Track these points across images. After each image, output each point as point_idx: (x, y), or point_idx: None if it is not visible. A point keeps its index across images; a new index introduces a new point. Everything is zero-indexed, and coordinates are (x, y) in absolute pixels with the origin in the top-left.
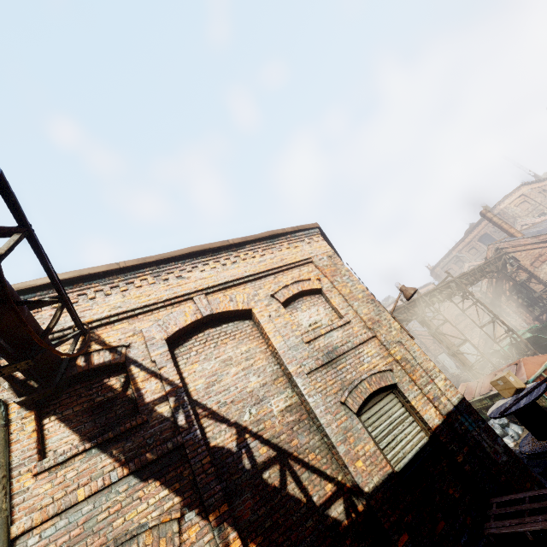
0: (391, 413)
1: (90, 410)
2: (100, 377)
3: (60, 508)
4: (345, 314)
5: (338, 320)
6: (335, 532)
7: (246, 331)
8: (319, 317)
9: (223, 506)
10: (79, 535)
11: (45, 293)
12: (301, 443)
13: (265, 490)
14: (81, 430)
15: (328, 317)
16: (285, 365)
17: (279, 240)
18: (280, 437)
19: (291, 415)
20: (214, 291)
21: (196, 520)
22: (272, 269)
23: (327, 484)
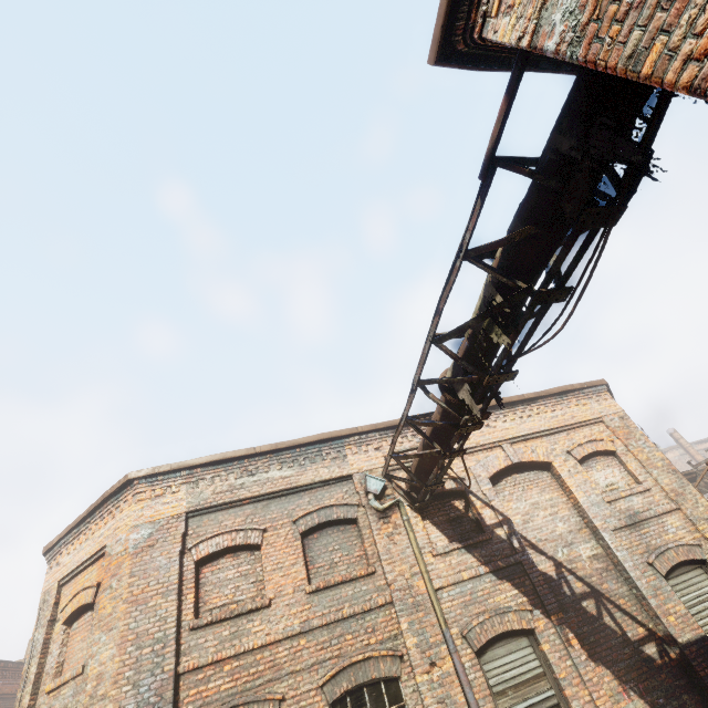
0: (700, 586)
1: (448, 521)
2: (448, 498)
3: (455, 580)
4: (644, 481)
5: (635, 485)
6: (650, 664)
7: (546, 481)
8: (615, 479)
9: (560, 613)
10: (470, 600)
11: (404, 429)
12: (610, 588)
13: (585, 614)
14: (447, 534)
15: (624, 481)
16: (589, 518)
17: (567, 396)
18: (591, 578)
19: (599, 563)
20: (516, 441)
21: (541, 616)
22: (564, 426)
23: (639, 627)
